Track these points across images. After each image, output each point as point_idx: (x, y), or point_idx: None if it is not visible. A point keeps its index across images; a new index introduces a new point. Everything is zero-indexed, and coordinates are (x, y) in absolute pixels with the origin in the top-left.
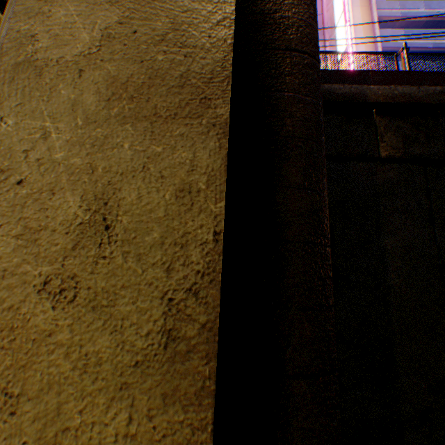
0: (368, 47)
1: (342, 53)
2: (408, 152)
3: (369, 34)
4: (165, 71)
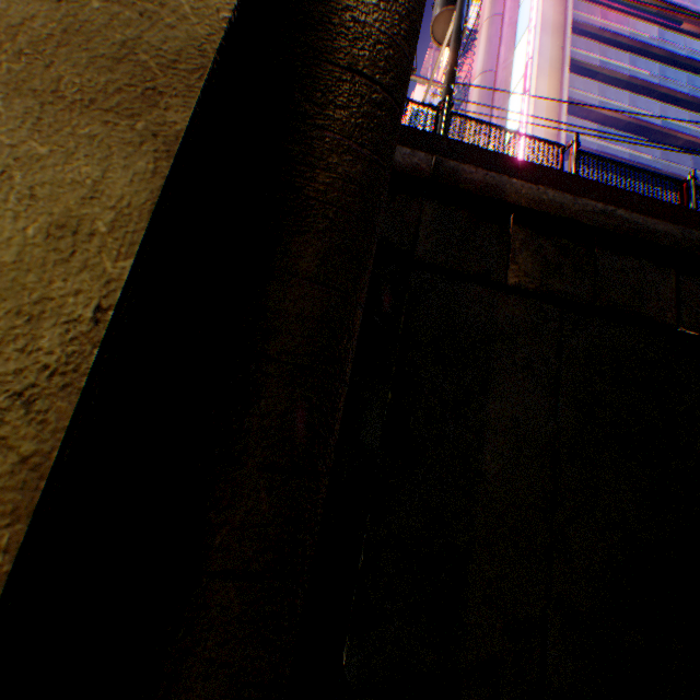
0: (548, 136)
1: (493, 127)
2: (545, 285)
3: (553, 118)
4: (98, 27)
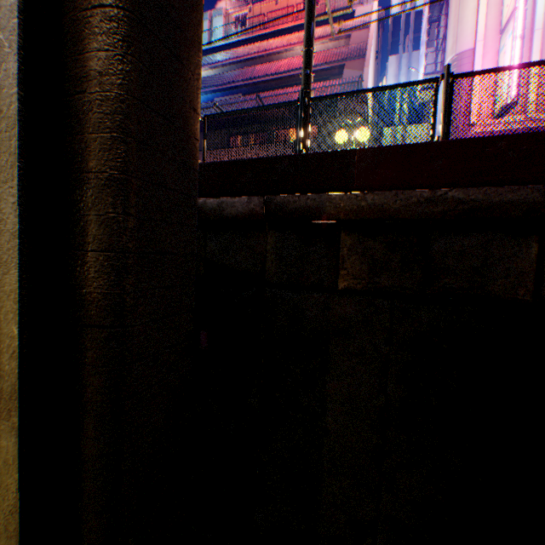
0: None
1: (352, 94)
2: (373, 283)
3: None
4: None
